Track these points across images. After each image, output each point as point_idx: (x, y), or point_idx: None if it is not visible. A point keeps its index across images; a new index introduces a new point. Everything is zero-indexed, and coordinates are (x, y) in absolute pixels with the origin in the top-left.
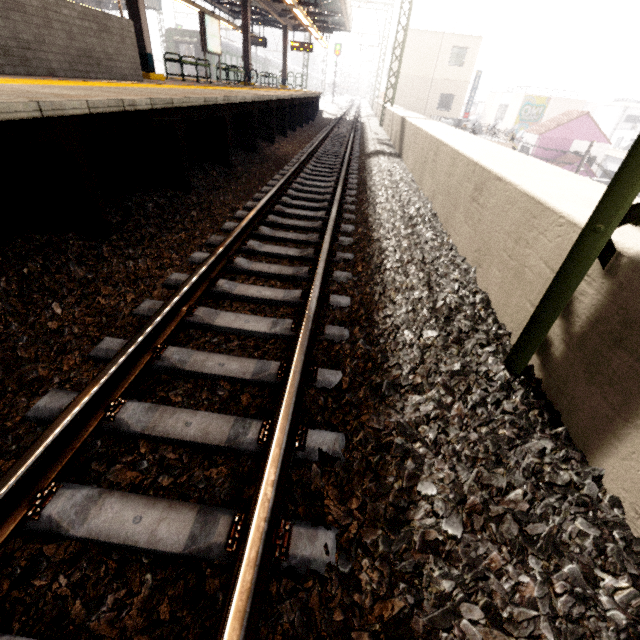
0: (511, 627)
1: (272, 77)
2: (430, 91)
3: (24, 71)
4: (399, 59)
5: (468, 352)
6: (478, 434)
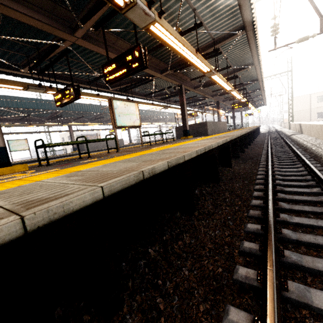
0: (321, 147)
1: (240, 125)
2: (310, 113)
3: (220, 132)
4: (291, 108)
5: (320, 143)
6: (321, 145)
